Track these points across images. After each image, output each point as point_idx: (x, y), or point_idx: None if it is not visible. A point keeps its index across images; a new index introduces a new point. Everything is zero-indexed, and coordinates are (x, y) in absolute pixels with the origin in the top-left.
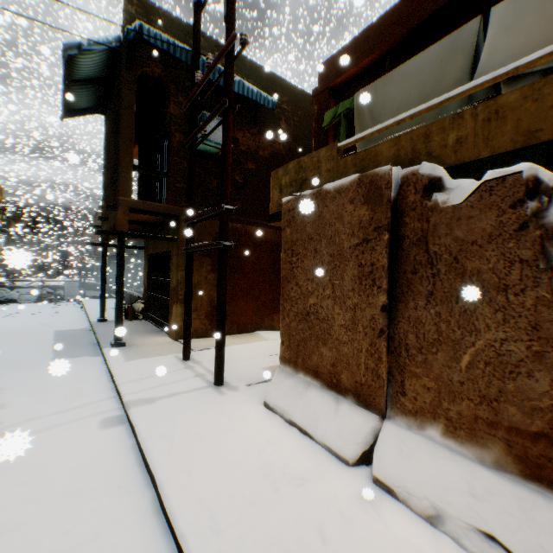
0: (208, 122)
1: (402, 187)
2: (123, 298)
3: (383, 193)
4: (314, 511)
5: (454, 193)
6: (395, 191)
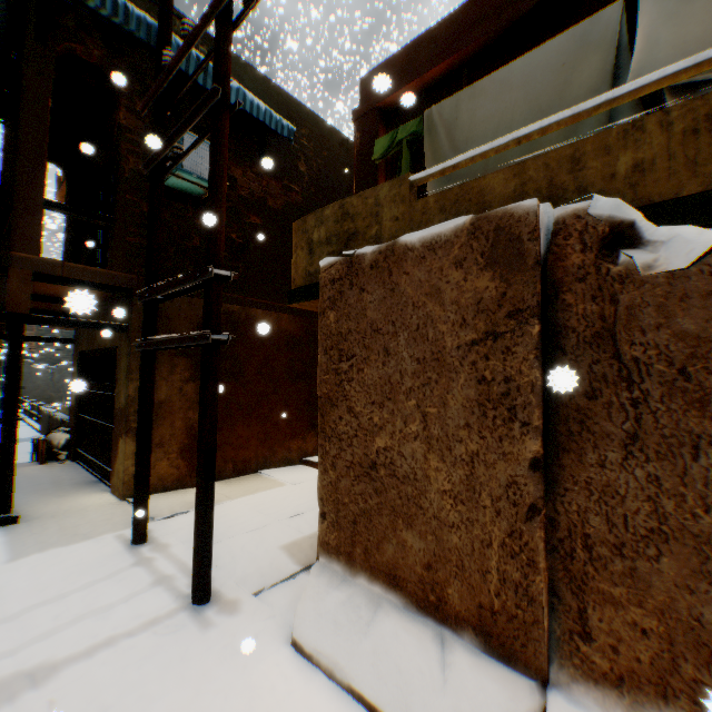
0: (185, 128)
1: (554, 240)
2: (16, 434)
3: (525, 249)
4: None
5: (668, 249)
6: (542, 246)
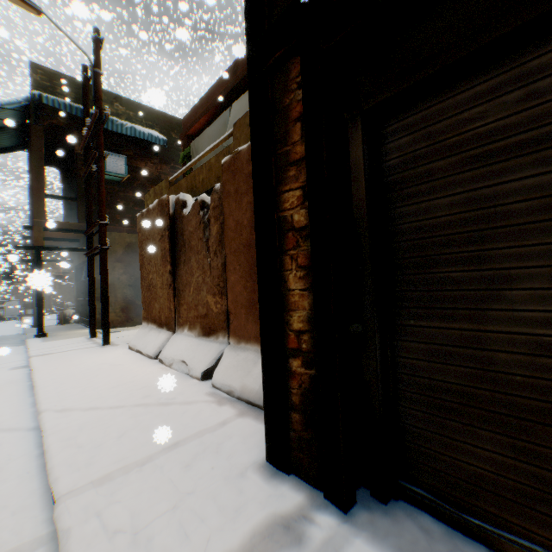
0: (92, 164)
1: (175, 206)
2: (43, 298)
3: (165, 210)
4: (114, 370)
5: (188, 208)
6: (173, 208)
